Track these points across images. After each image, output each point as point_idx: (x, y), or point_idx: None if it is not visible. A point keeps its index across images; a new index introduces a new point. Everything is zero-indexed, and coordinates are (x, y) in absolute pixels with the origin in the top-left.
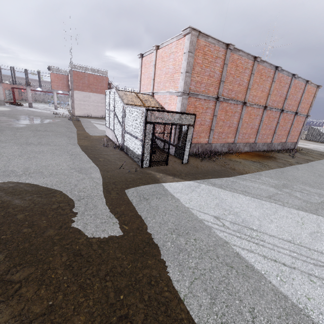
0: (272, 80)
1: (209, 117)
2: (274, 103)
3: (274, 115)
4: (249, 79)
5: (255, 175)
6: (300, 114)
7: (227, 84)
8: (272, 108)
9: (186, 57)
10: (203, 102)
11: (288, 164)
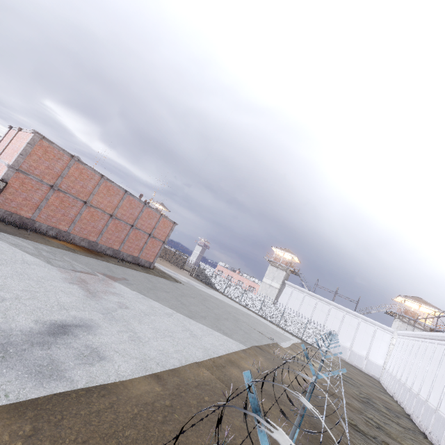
0: (121, 198)
1: (39, 197)
2: (124, 216)
3: (123, 226)
4: (95, 187)
5: (38, 244)
6: (155, 238)
7: (68, 181)
8: (121, 219)
9: (25, 145)
10: (35, 182)
11: (101, 260)
